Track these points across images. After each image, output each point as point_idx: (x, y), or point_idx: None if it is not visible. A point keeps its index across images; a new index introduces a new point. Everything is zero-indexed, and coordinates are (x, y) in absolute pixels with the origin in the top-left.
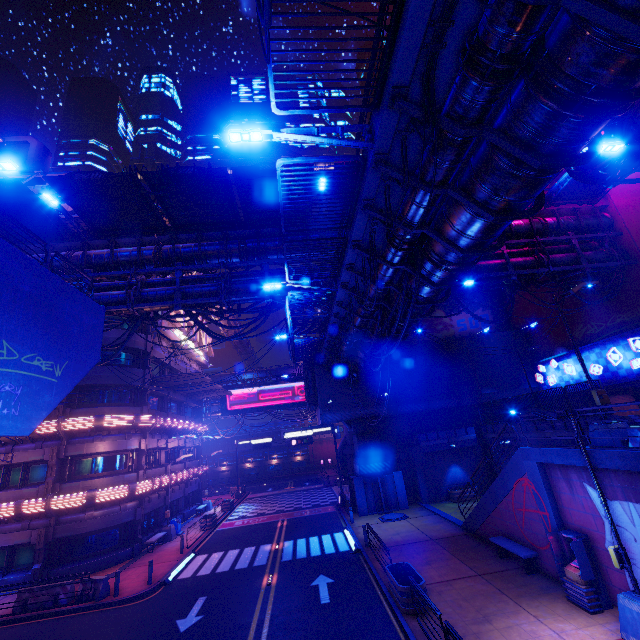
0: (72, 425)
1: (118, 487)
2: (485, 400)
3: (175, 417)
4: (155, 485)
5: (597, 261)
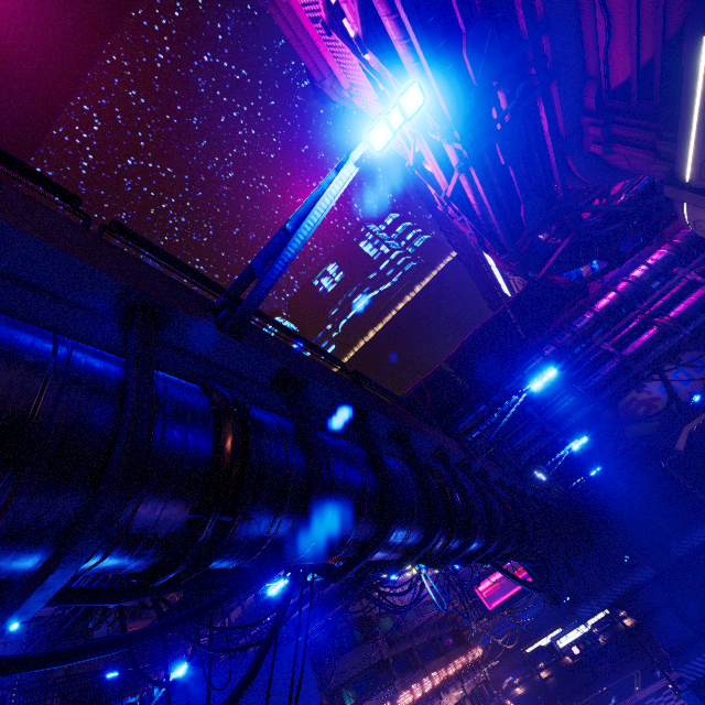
0: None
1: None
2: None
3: (433, 669)
4: None
5: None
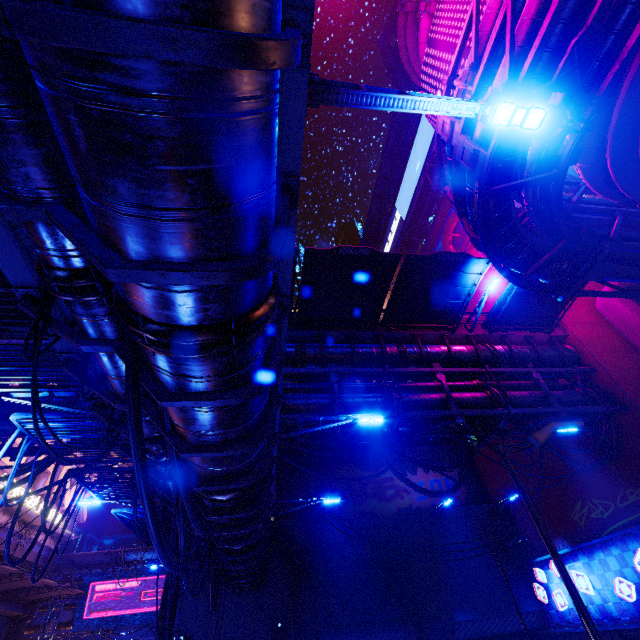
0: None
1: None
2: (462, 635)
3: None
4: None
5: (573, 404)
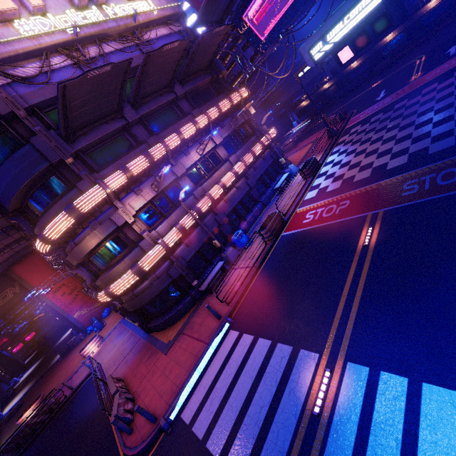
0: (42, 250)
1: (123, 278)
2: None
3: (156, 142)
4: (171, 241)
5: None
